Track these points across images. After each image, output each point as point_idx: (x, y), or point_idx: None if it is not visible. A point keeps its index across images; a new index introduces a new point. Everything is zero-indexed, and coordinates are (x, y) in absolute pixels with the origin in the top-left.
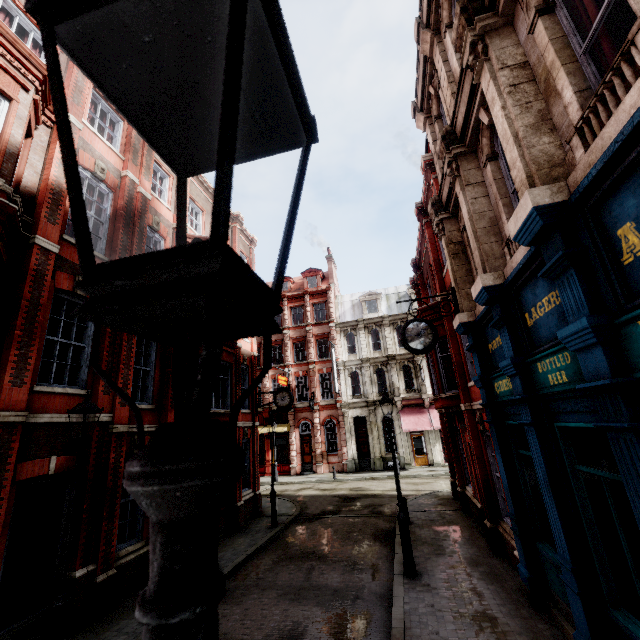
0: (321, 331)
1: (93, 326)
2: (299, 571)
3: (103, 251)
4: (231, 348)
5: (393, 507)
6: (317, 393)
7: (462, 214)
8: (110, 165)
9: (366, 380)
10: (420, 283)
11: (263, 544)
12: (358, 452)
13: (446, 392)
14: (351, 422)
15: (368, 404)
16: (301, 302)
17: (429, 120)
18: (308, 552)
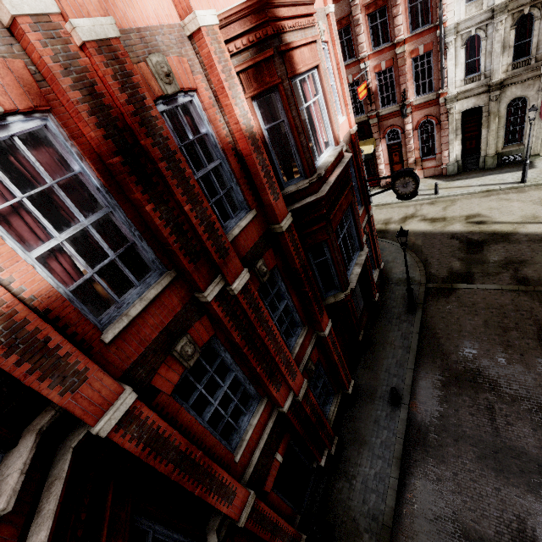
0: None
1: (226, 353)
2: (479, 411)
3: (157, 263)
4: (345, 181)
5: (541, 268)
6: (409, 90)
7: None
8: None
9: (494, 49)
10: None
11: (416, 346)
12: (461, 150)
13: None
14: (458, 119)
15: (490, 89)
16: None
17: None
18: (472, 371)
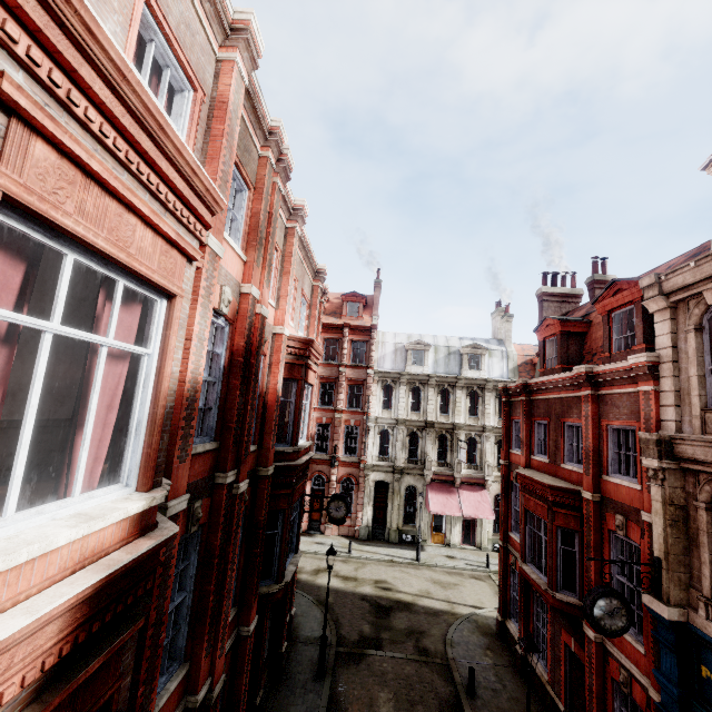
0: (356, 376)
1: (196, 558)
2: None
3: (213, 430)
4: (304, 472)
5: (437, 640)
6: (339, 447)
7: (707, 488)
8: (232, 281)
9: (397, 444)
10: (526, 411)
11: None
12: (372, 517)
13: (560, 591)
14: (372, 486)
15: (395, 471)
16: (338, 335)
17: (672, 312)
18: None
